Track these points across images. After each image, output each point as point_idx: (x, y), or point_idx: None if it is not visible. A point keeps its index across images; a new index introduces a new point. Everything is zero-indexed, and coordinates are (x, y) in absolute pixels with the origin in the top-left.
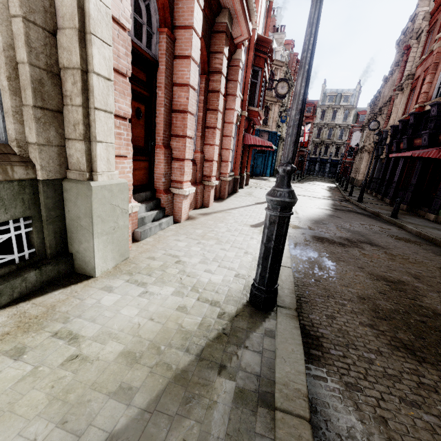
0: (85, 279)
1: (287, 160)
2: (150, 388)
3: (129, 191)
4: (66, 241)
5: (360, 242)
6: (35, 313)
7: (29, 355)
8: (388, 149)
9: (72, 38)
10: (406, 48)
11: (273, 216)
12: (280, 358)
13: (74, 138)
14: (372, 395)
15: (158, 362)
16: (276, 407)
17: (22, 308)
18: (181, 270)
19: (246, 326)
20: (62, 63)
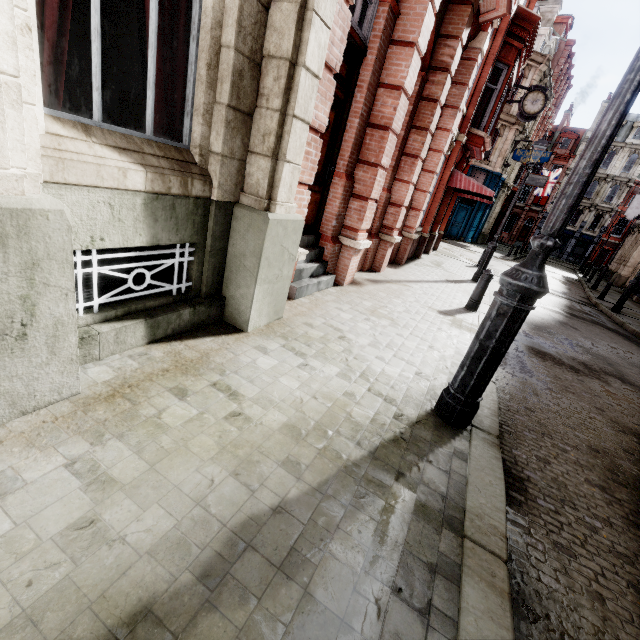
0: (235, 331)
1: (551, 232)
2: (320, 470)
3: None
4: (222, 281)
5: (605, 373)
6: (190, 357)
7: (193, 398)
8: None
9: (288, 16)
10: None
11: (505, 306)
12: (474, 486)
13: (259, 152)
14: (589, 566)
15: (326, 446)
16: (465, 535)
17: (176, 347)
18: (346, 349)
19: (430, 437)
20: (267, 50)
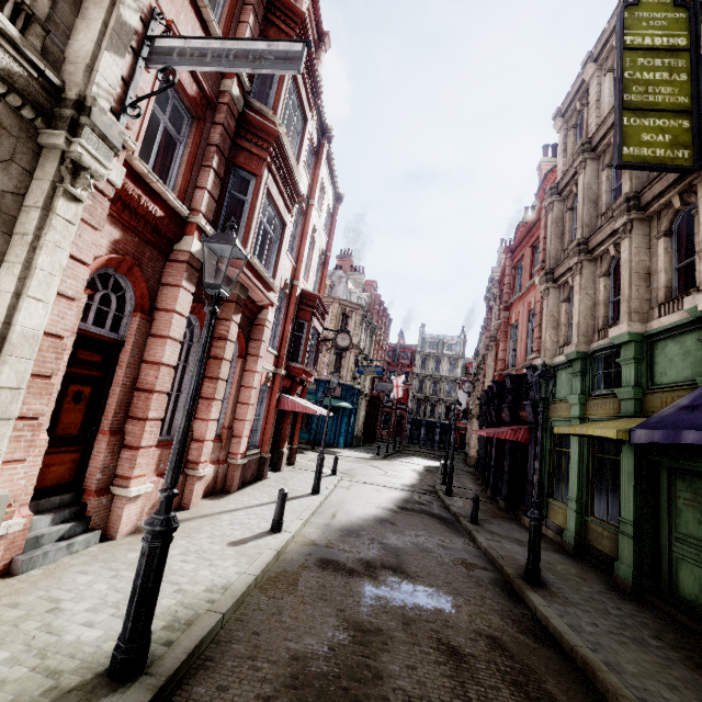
0: None
1: (166, 485)
2: None
3: (24, 499)
4: None
5: (383, 566)
6: None
7: None
8: (486, 419)
9: None
10: (490, 307)
11: (145, 546)
12: None
13: None
14: None
15: None
16: None
17: None
18: (46, 623)
19: None
20: None
